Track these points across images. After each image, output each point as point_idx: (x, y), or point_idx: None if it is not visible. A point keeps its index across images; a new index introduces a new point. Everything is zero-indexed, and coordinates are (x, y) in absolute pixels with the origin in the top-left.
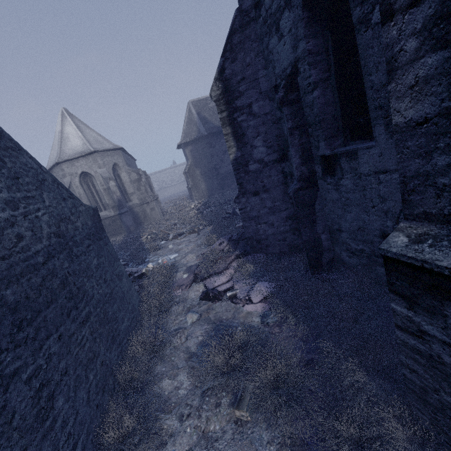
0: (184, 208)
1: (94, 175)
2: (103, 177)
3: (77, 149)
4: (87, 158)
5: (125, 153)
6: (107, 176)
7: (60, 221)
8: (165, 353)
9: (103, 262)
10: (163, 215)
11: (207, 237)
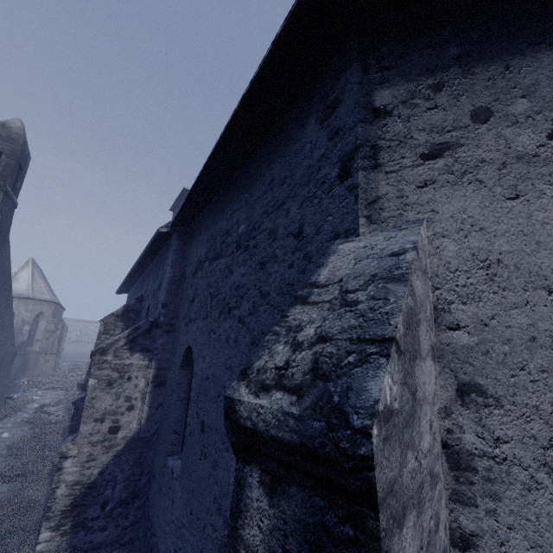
0: (79, 371)
1: (17, 314)
2: (24, 319)
3: (19, 290)
4: (21, 301)
5: (59, 305)
6: (27, 320)
7: (6, 353)
8: (5, 421)
9: (5, 375)
10: (54, 371)
11: (72, 394)
